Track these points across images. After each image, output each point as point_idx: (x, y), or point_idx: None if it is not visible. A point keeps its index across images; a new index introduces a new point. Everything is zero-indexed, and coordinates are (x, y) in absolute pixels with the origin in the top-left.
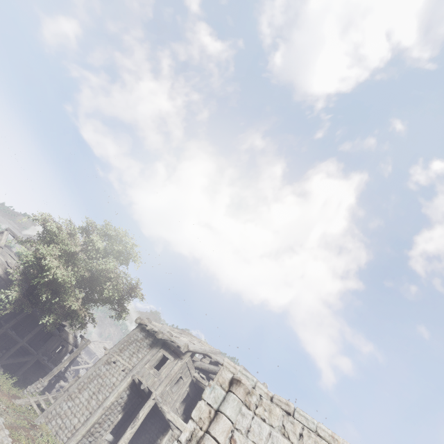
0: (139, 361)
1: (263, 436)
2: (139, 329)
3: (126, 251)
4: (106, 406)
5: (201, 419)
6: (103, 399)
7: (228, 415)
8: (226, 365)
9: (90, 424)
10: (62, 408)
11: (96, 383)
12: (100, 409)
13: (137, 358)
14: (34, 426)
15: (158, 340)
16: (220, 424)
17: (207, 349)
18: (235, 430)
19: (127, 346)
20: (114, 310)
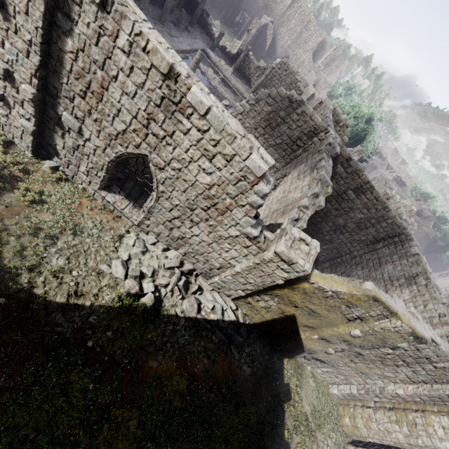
0: None
1: None
2: None
3: None
4: None
5: None
6: None
7: None
8: None
9: (447, 286)
10: (441, 280)
11: None
12: None
13: None
14: (434, 280)
15: None
16: None
17: None
18: None
19: None
20: None
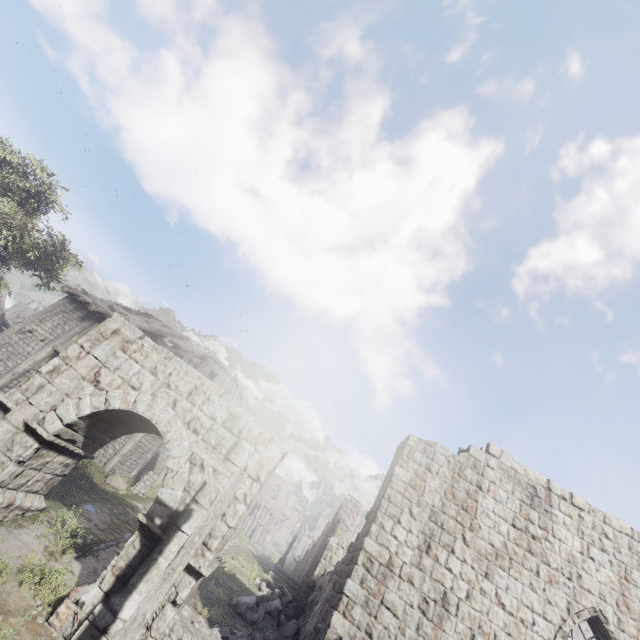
0: (65, 333)
1: (132, 373)
2: (68, 300)
3: (41, 192)
4: (17, 373)
5: (70, 358)
6: (13, 366)
7: (96, 355)
8: (114, 319)
9: None
10: None
11: (4, 351)
12: (8, 374)
13: (63, 330)
14: None
15: (94, 313)
16: (84, 361)
17: (163, 330)
18: (104, 368)
19: (50, 317)
20: (41, 278)
